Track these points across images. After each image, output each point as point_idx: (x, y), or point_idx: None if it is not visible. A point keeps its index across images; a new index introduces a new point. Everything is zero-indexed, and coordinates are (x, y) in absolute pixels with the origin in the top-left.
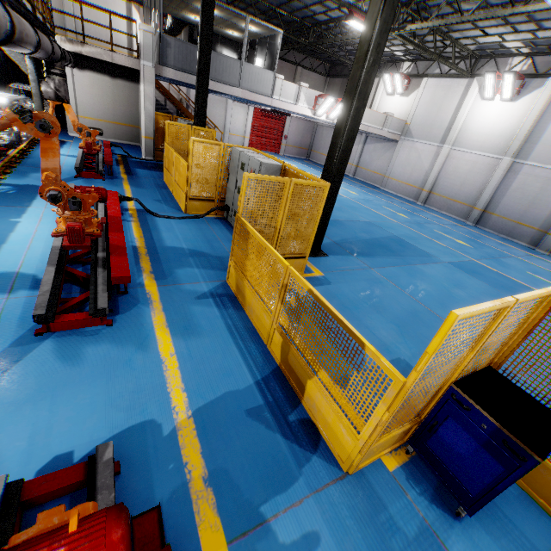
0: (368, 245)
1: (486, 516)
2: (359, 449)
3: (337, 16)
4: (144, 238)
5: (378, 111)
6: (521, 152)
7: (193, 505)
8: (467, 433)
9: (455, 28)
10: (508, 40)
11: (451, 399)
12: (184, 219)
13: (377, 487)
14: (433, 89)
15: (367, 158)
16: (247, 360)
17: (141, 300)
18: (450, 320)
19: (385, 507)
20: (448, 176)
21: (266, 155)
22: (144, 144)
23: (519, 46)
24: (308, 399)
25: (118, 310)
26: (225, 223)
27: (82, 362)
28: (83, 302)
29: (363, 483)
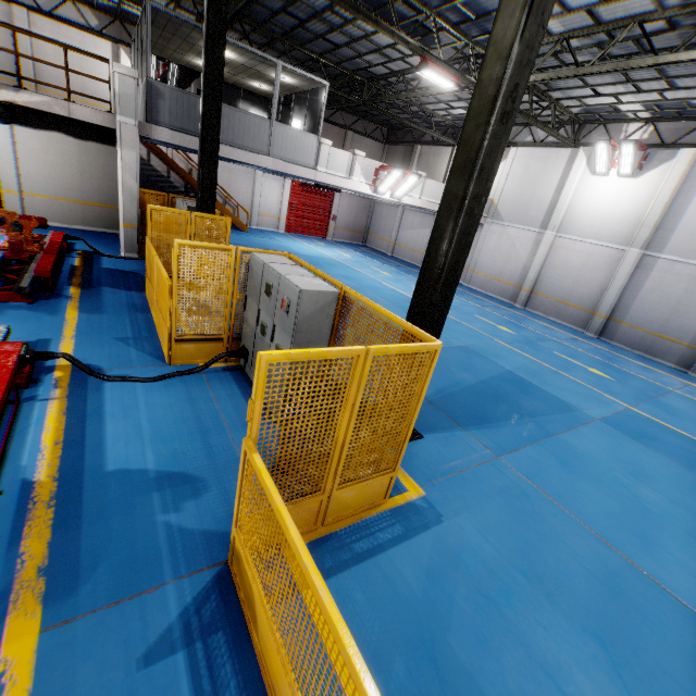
0: (477, 399)
1: None
2: None
3: (401, 68)
4: (61, 448)
5: None
6: (652, 242)
7: None
8: None
9: (556, 85)
10: (625, 102)
11: None
12: (164, 380)
13: None
14: (525, 160)
15: None
16: None
17: None
18: None
19: None
20: (554, 271)
21: (310, 267)
22: (122, 235)
23: (638, 110)
24: None
25: None
26: (241, 379)
27: None
28: None
29: None
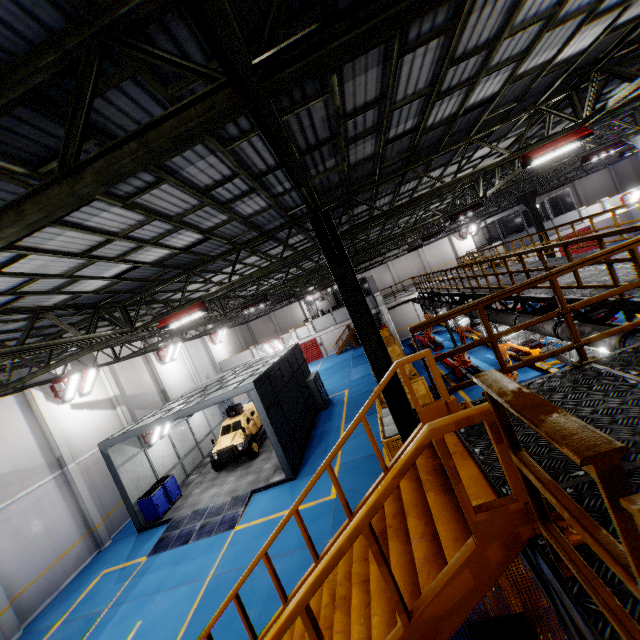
0: None
1: None
2: None
3: None
4: None
5: None
6: None
7: None
8: None
9: None
10: None
11: None
12: None
13: None
14: None
15: None
16: None
17: None
18: None
19: None
20: None
21: None
22: None
23: None
24: None
25: None
26: None
27: None
28: None
29: None
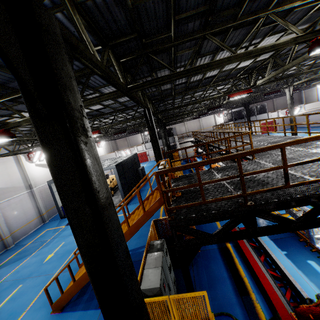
0: None
1: None
2: None
3: None
4: None
5: None
6: None
7: None
8: None
9: None
10: None
11: None
12: None
13: None
14: None
15: None
16: None
17: None
18: None
19: None
20: None
21: None
22: None
23: None
24: None
25: None
26: None
27: None
28: None
29: None
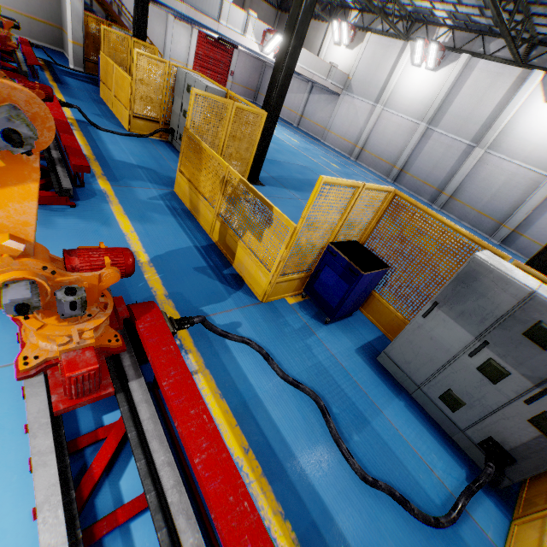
0: (300, 183)
1: (342, 325)
2: (269, 281)
3: None
4: (90, 147)
5: (325, 60)
6: (434, 120)
7: (159, 306)
8: (334, 271)
9: None
10: (437, 10)
11: (328, 252)
12: (128, 137)
13: (280, 309)
14: (374, 46)
15: (311, 109)
16: (194, 242)
17: (98, 193)
18: (319, 181)
19: (283, 317)
20: (377, 136)
21: (212, 81)
22: (71, 50)
23: (445, 18)
24: (239, 264)
25: (78, 197)
26: (171, 146)
27: (56, 227)
28: (45, 186)
29: (272, 307)
